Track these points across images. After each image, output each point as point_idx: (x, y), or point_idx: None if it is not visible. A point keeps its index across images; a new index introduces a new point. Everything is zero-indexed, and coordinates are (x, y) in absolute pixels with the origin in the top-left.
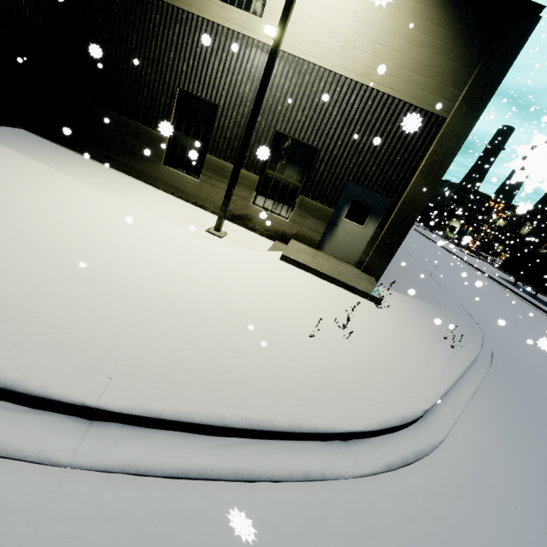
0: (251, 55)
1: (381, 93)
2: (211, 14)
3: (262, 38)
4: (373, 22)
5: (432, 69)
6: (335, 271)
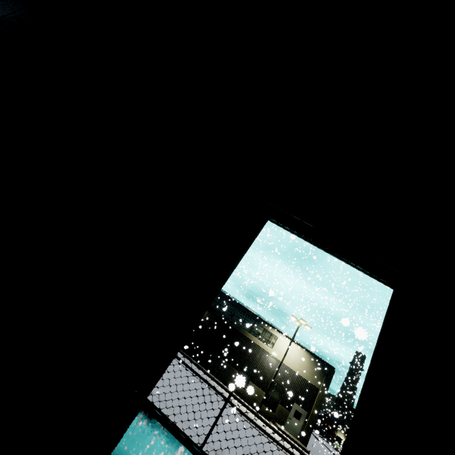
0: (268, 356)
1: (302, 377)
2: (259, 344)
3: (272, 353)
4: (299, 359)
5: (314, 374)
6: (293, 438)
